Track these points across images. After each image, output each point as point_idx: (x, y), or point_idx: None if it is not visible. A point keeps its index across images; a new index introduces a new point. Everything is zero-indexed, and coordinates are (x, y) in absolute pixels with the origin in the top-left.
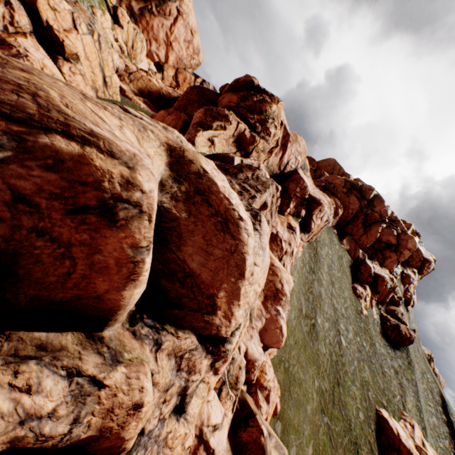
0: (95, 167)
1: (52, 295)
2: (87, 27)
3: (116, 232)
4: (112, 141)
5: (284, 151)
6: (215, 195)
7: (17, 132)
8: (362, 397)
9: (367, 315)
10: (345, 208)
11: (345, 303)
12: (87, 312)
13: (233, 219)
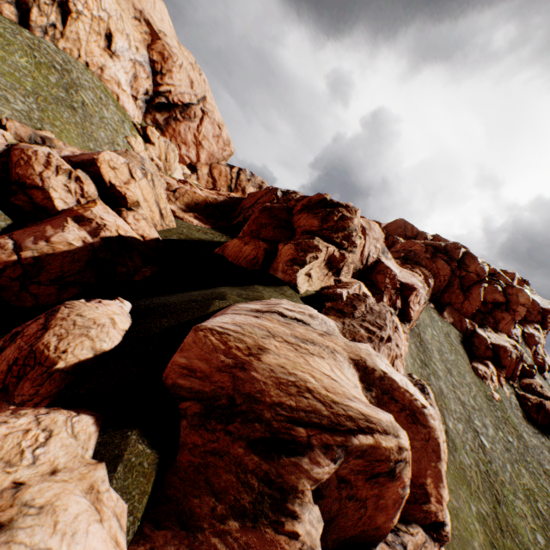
0: (384, 448)
1: (345, 534)
2: (141, 171)
3: (394, 482)
4: (379, 419)
5: (363, 245)
6: (397, 391)
7: (340, 442)
8: (532, 512)
9: (500, 399)
10: (435, 276)
11: (471, 392)
12: (365, 539)
13: (418, 408)
